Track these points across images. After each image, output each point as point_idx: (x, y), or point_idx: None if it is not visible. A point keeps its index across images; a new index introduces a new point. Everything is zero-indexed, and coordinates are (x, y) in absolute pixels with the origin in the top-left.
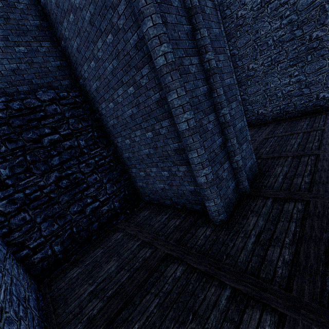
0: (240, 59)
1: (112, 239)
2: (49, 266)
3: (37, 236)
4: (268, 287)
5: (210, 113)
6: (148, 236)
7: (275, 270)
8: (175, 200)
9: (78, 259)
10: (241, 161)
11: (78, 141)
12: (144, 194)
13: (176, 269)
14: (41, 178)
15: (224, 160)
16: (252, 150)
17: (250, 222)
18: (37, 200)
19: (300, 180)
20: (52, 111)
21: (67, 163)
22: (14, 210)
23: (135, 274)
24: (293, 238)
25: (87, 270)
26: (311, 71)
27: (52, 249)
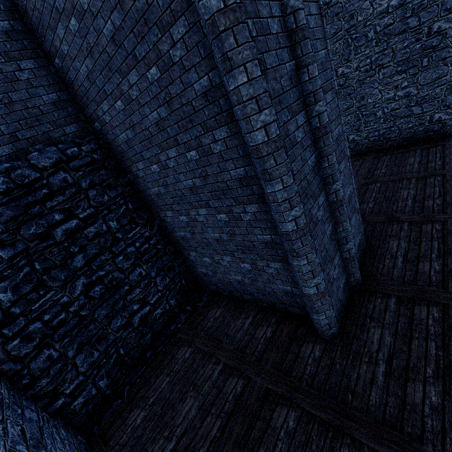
0: None
1: (178, 358)
2: (96, 408)
3: (73, 375)
4: (420, 449)
5: (319, 194)
6: (232, 356)
7: (422, 420)
8: (259, 297)
9: (136, 394)
10: (354, 248)
11: (107, 223)
12: (209, 282)
13: (287, 416)
14: (63, 291)
15: (335, 253)
16: (360, 221)
17: (372, 338)
18: (63, 326)
19: (428, 267)
20: (59, 184)
21: (96, 261)
22: (32, 350)
23: (231, 424)
24: (436, 367)
25: (155, 413)
26: (426, 82)
27: (96, 385)
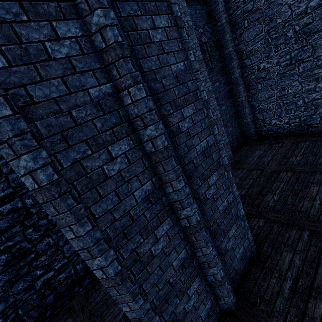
0: (248, 57)
1: None
2: None
3: None
4: None
5: (159, 223)
6: None
7: None
8: None
9: None
10: (222, 271)
11: (24, 200)
12: None
13: None
14: None
15: (191, 281)
16: (247, 227)
17: None
18: None
19: (321, 311)
20: None
21: (7, 233)
22: None
23: None
24: None
25: None
26: None
27: None
